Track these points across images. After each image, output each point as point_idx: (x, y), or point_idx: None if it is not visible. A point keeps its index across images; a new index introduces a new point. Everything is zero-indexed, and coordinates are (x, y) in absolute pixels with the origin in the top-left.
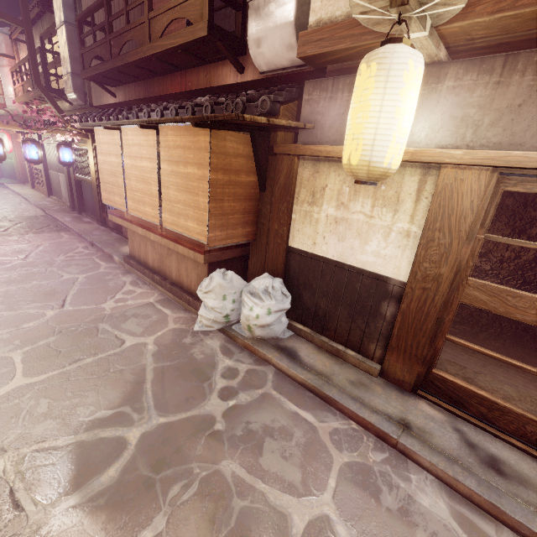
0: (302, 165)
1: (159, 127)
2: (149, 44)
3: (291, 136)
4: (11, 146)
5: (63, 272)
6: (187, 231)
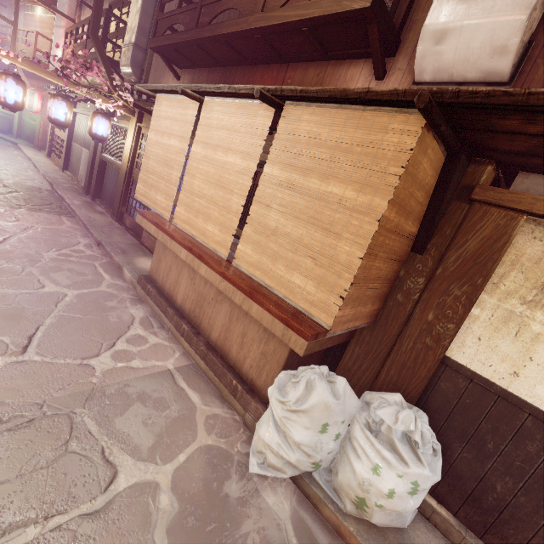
0: (528, 232)
1: (285, 105)
2: (261, 14)
3: (491, 178)
4: (39, 107)
5: (47, 278)
6: (286, 288)
